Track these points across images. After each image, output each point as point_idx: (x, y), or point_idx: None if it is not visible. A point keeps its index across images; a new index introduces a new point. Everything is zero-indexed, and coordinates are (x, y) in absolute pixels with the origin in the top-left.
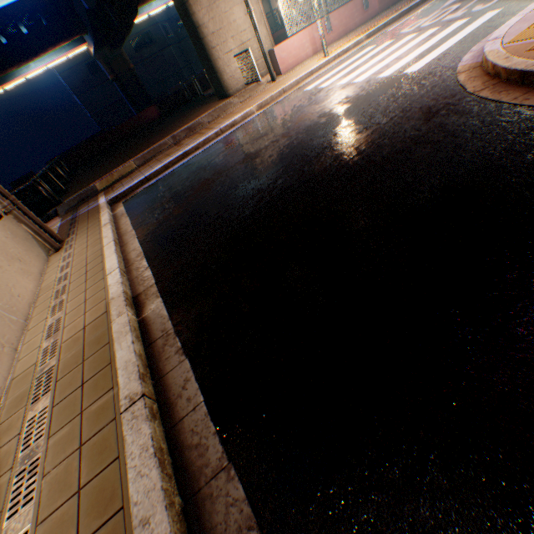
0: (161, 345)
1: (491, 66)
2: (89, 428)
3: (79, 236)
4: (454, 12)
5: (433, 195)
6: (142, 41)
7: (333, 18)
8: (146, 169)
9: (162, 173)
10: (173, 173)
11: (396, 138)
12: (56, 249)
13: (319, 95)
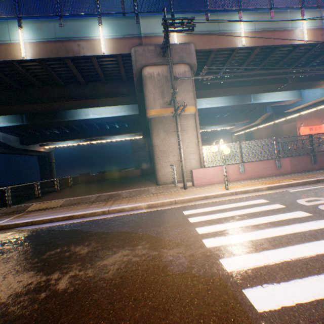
0: None
1: None
2: None
3: None
4: None
5: None
6: None
7: (247, 165)
8: (51, 212)
9: (46, 222)
10: (38, 231)
11: None
12: None
13: (173, 229)
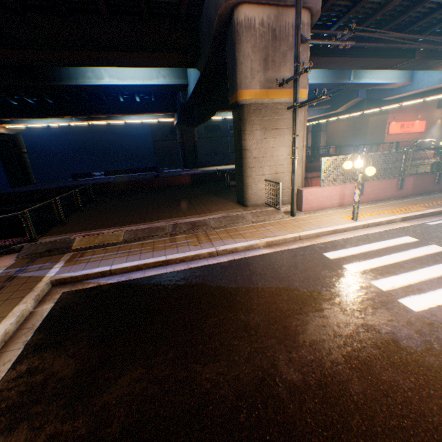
0: None
1: None
2: None
3: None
4: None
5: None
6: (212, 127)
7: (367, 185)
8: (123, 253)
9: (131, 270)
10: (136, 286)
11: None
12: None
13: (344, 285)
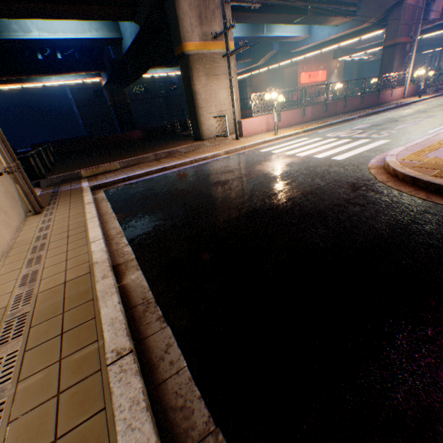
0: (142, 311)
1: (392, 169)
2: (69, 376)
3: (61, 206)
4: (359, 134)
5: (366, 238)
6: (141, 88)
7: (282, 115)
8: (129, 171)
9: (142, 177)
10: (152, 179)
11: (333, 196)
12: (36, 212)
13: (271, 156)
